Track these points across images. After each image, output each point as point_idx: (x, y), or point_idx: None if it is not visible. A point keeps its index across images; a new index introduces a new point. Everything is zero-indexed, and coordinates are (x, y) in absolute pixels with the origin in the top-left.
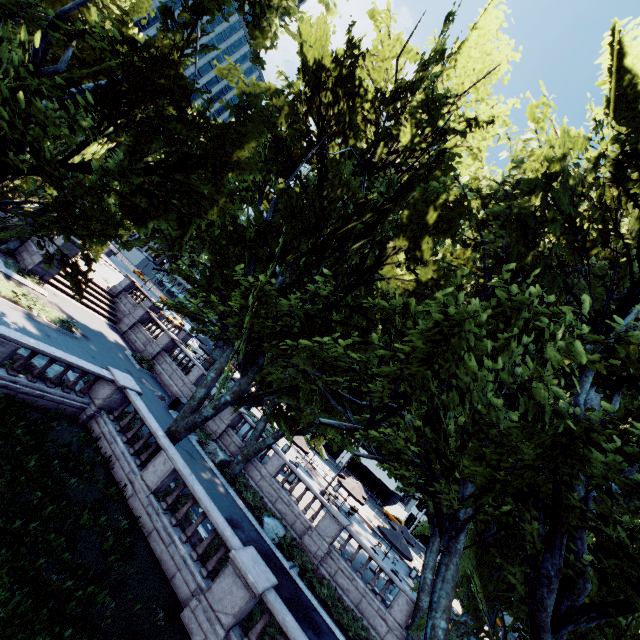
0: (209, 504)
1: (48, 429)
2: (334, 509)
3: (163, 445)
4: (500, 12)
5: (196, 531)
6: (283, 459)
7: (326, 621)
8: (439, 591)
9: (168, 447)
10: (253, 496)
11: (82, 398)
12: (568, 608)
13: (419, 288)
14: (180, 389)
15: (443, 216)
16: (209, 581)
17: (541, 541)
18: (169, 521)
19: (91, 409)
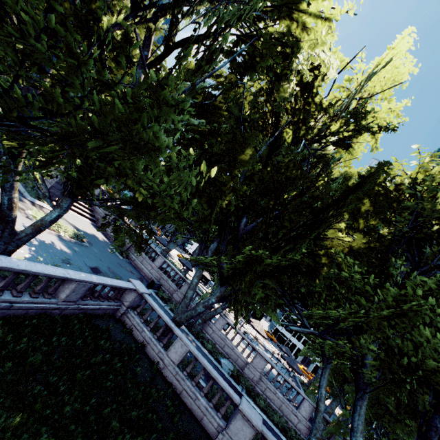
0: (215, 373)
1: (109, 332)
2: (261, 351)
3: (178, 334)
4: (409, 42)
5: (199, 383)
6: (226, 320)
7: (267, 421)
8: (357, 421)
9: (181, 335)
10: (212, 346)
11: (117, 302)
12: (439, 437)
13: (355, 248)
14: (150, 271)
15: (375, 203)
16: (222, 420)
17: (430, 406)
18: (191, 384)
19: (123, 309)
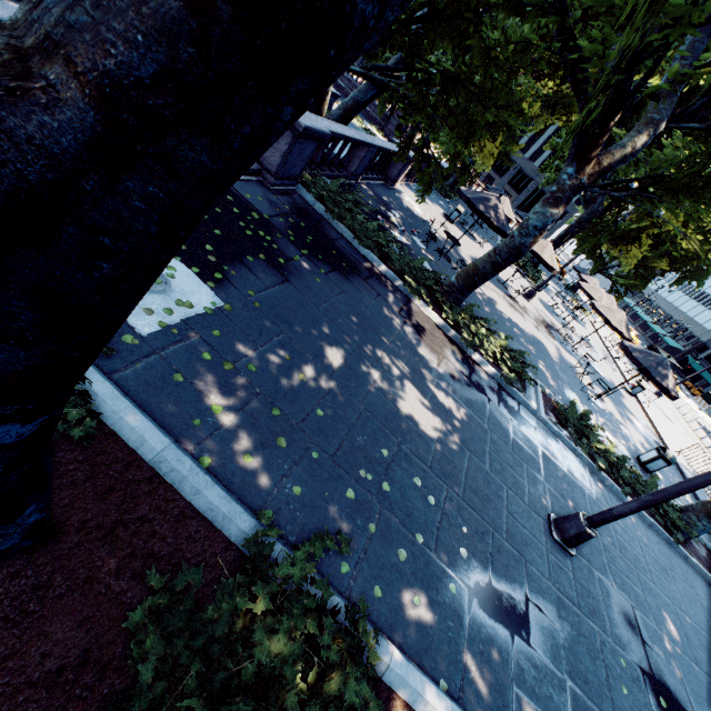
0: None
1: None
2: None
3: None
4: None
5: None
6: None
7: None
8: None
9: None
10: None
11: None
12: None
13: None
14: None
15: None
16: None
17: None
18: None
19: None
